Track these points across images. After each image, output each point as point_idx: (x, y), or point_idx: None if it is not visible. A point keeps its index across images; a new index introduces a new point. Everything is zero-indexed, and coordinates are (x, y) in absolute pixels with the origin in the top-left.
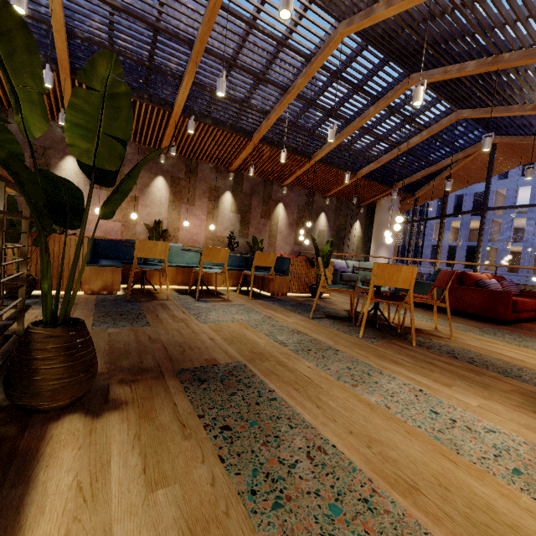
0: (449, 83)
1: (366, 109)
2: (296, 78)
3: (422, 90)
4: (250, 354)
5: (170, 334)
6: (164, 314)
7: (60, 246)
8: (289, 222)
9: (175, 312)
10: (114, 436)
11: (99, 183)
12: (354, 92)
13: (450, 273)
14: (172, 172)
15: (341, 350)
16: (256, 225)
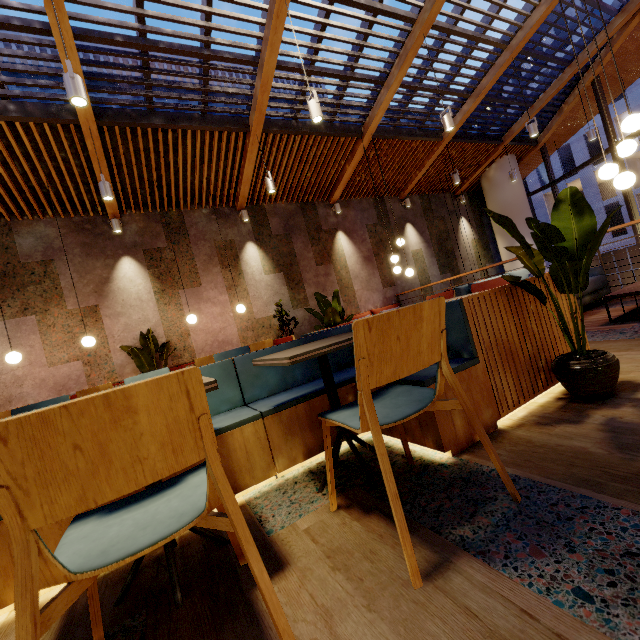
0: None
1: None
2: None
3: None
4: None
5: None
6: None
7: None
8: (363, 256)
9: None
10: None
11: None
12: None
13: None
14: (142, 243)
15: None
16: (314, 280)
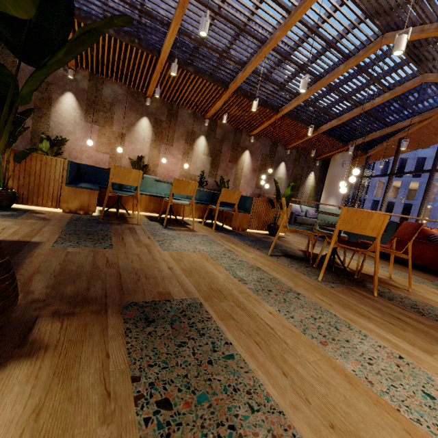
0: (422, 44)
1: (336, 67)
2: (274, 31)
3: (406, 38)
4: (208, 290)
5: (129, 259)
6: (130, 238)
7: (42, 165)
8: (253, 168)
9: (141, 237)
10: (3, 409)
11: (28, 63)
12: (327, 49)
13: (415, 225)
14: (155, 114)
15: (302, 294)
16: (224, 168)
